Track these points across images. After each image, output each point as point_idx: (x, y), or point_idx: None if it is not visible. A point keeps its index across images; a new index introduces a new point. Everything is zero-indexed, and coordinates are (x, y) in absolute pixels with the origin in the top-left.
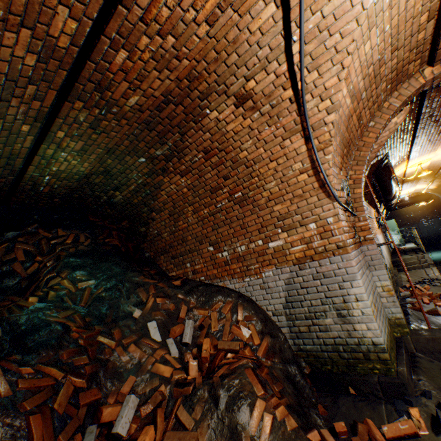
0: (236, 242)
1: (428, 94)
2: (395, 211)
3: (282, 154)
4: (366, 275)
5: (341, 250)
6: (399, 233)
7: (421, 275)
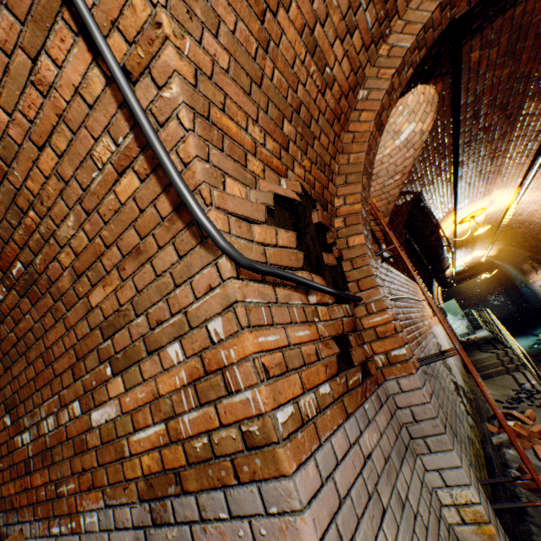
0: (40, 406)
1: (466, 50)
2: (453, 288)
3: (55, 114)
4: (400, 500)
5: (259, 458)
6: (464, 317)
7: (511, 384)
